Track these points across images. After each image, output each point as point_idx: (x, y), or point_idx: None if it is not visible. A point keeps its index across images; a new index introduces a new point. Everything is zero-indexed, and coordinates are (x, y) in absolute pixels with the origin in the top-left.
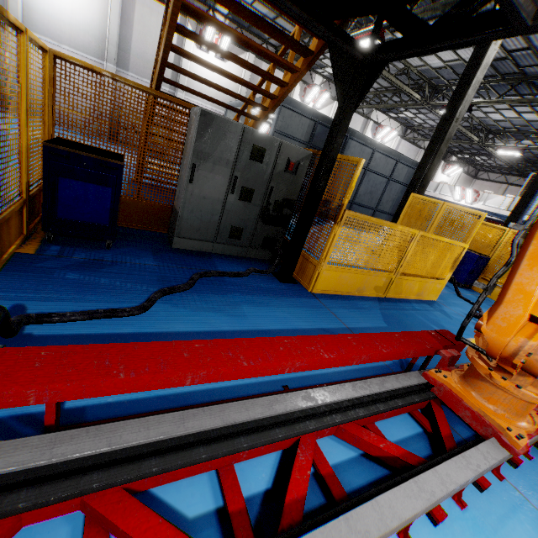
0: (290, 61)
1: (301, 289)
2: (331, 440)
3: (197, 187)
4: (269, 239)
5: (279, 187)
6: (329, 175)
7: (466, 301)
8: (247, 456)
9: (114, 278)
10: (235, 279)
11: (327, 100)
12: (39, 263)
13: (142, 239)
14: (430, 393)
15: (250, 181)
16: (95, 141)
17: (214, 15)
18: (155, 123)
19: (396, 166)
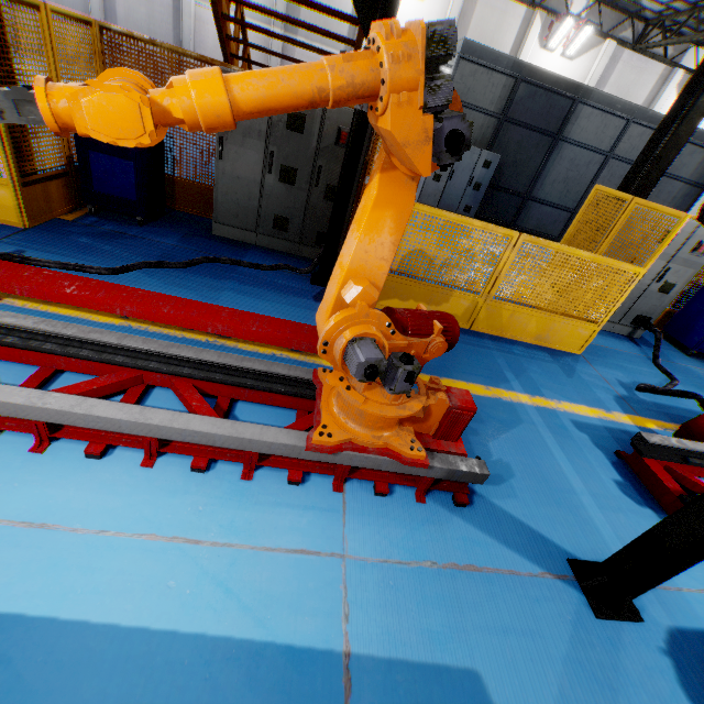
0: None
1: None
2: (173, 395)
3: (229, 164)
4: (322, 235)
5: (330, 167)
6: (360, 144)
7: (660, 371)
8: (67, 366)
9: (119, 248)
10: (251, 271)
11: (591, 40)
12: (67, 228)
13: (187, 223)
14: (312, 392)
15: (291, 159)
16: None
17: None
18: None
19: None
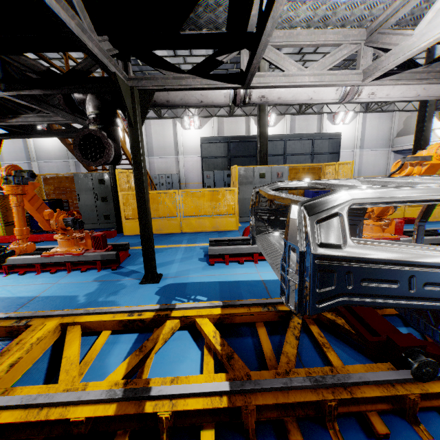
0: (123, 138)
1: (121, 234)
2: None
3: (83, 202)
4: None
5: None
6: (114, 180)
7: None
8: None
9: None
10: None
11: (278, 118)
12: None
13: None
14: None
15: (104, 193)
16: (58, 197)
17: (189, 110)
18: (74, 183)
19: (313, 143)
